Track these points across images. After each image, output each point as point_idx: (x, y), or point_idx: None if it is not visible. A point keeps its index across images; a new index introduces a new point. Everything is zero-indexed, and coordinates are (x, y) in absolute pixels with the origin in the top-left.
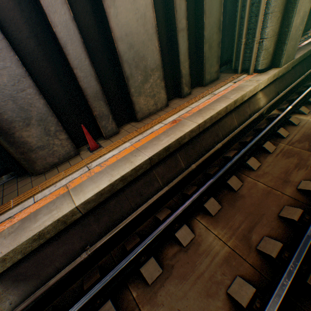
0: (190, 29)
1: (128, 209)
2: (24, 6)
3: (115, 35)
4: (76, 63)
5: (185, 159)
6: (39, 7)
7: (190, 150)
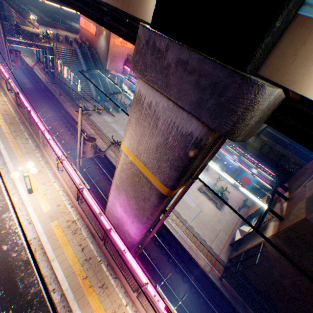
0: None
1: None
2: None
3: None
4: None
5: None
6: None
7: None
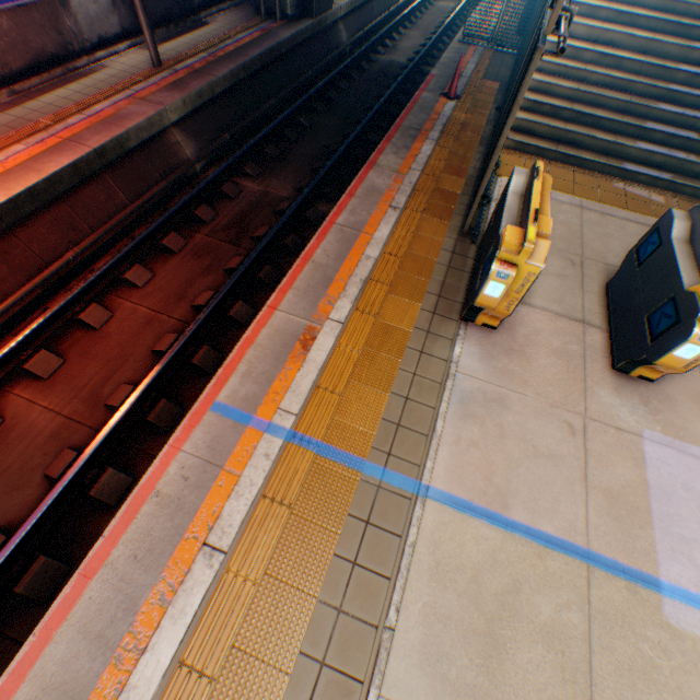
0: None
1: (368, 23)
2: None
3: None
4: None
5: (383, 8)
6: None
7: (384, 2)
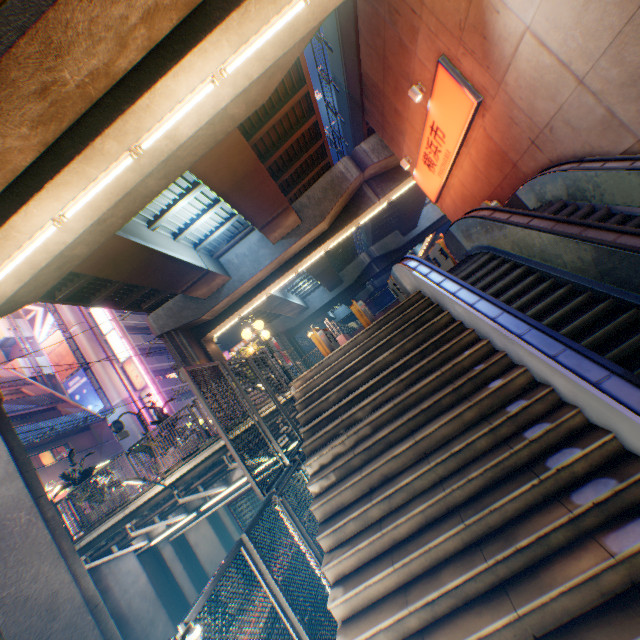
0: (236, 525)
1: None
2: (159, 577)
3: (203, 560)
4: (189, 593)
5: None
6: (166, 572)
7: None
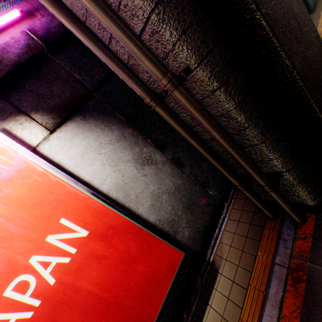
0: None
1: None
2: None
3: None
4: None
5: None
6: None
7: None
